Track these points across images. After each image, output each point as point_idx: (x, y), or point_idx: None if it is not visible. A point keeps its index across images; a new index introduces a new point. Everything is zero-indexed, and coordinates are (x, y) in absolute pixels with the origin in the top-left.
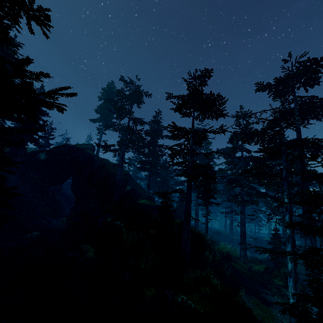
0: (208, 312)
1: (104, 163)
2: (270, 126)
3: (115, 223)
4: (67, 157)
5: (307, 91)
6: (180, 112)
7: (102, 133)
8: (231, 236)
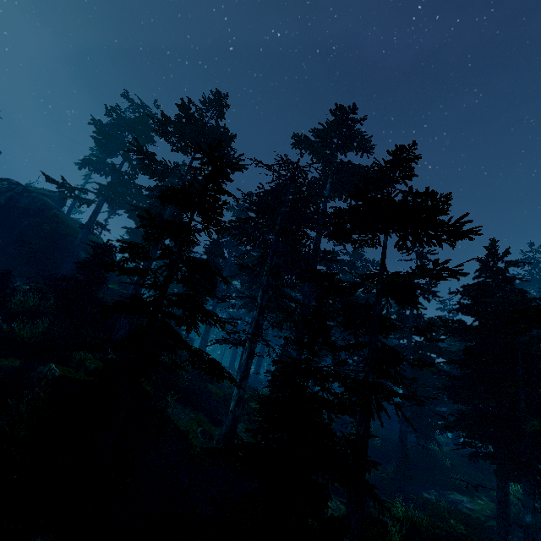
0: (71, 377)
1: (66, 221)
2: (287, 187)
3: (21, 287)
4: (1, 198)
5: (346, 156)
6: (165, 138)
7: (87, 183)
8: (256, 376)
